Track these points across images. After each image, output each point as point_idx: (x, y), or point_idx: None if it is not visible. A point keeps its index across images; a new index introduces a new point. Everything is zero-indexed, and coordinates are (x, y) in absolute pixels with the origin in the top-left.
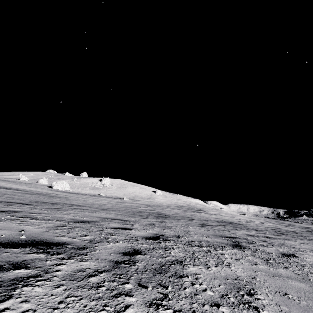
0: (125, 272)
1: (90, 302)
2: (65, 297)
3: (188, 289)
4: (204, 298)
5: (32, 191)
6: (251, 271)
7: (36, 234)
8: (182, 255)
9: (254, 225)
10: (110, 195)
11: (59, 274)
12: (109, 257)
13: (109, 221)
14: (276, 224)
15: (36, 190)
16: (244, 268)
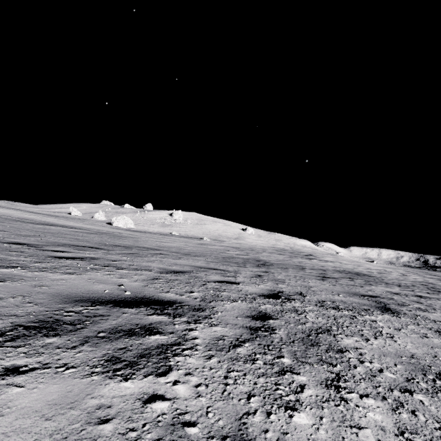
0: (270, 343)
1: (258, 379)
2: (226, 371)
3: (360, 369)
4: (387, 381)
5: (91, 230)
6: (426, 346)
7: (137, 289)
8: (322, 321)
9: (392, 277)
10: (186, 235)
11: (199, 342)
12: (239, 322)
13: (204, 272)
14: (424, 277)
15: (95, 229)
16: (414, 342)
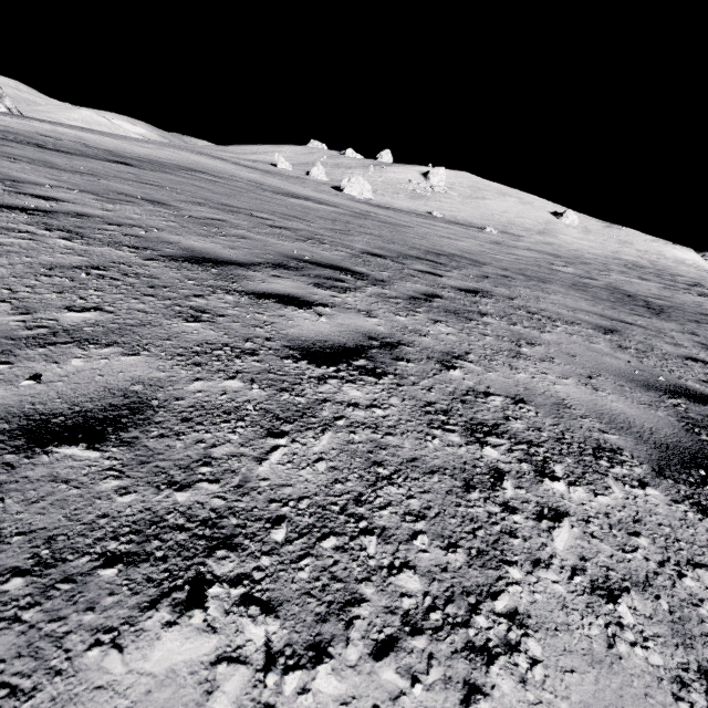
0: None
1: None
2: None
3: None
4: None
5: (343, 208)
6: None
7: (646, 369)
8: None
9: None
10: (453, 218)
11: None
12: None
13: (632, 331)
14: None
15: (341, 204)
16: None
